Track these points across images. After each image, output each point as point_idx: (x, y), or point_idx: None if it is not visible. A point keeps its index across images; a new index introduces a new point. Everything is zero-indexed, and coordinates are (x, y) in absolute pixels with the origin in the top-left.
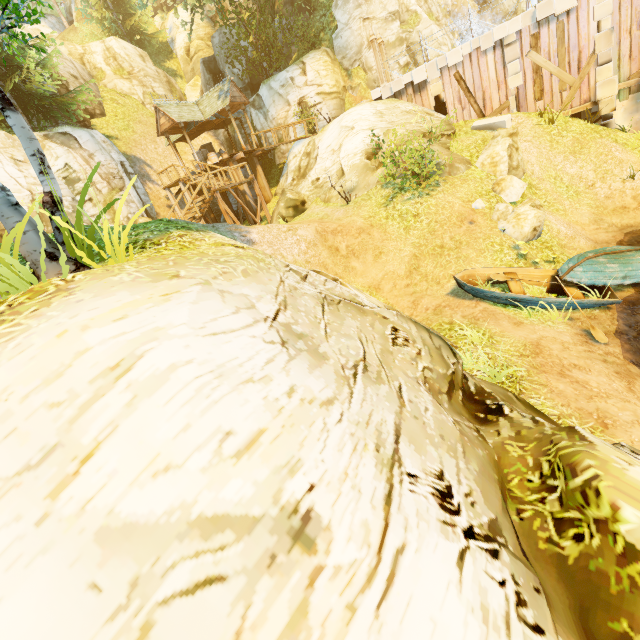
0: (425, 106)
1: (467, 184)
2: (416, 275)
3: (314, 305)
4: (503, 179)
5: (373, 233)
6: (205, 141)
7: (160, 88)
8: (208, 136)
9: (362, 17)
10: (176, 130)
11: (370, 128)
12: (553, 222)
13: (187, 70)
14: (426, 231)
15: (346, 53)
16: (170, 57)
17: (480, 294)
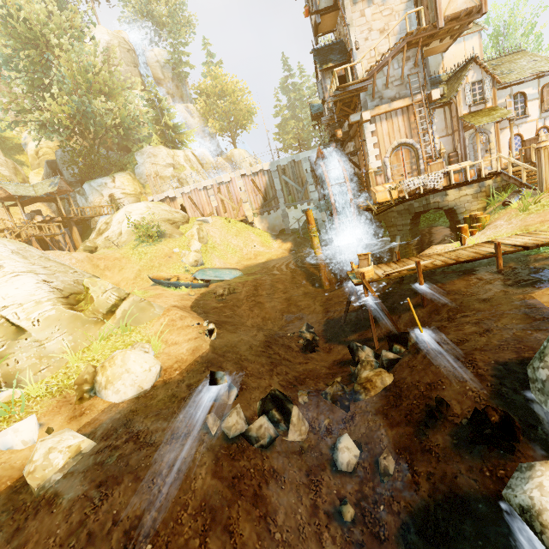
0: (176, 208)
1: (175, 242)
2: (138, 278)
3: (37, 255)
4: (191, 241)
5: (122, 260)
6: (39, 208)
7: (6, 171)
8: (43, 205)
9: (151, 162)
10: (11, 199)
11: (141, 214)
12: (215, 261)
13: (34, 163)
14: (149, 260)
15: (142, 176)
16: (21, 153)
17: (157, 282)
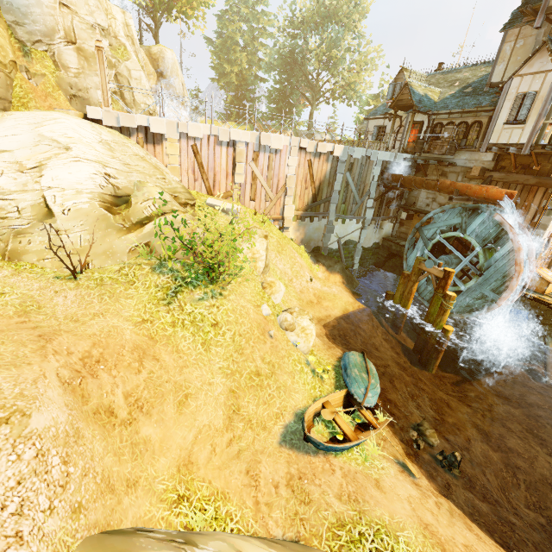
0: (158, 159)
1: (247, 282)
2: (238, 422)
3: None
4: (273, 282)
5: (162, 355)
6: None
7: None
8: None
9: None
10: None
11: (100, 161)
12: None
13: None
14: (232, 348)
15: (24, 21)
16: None
17: (332, 450)
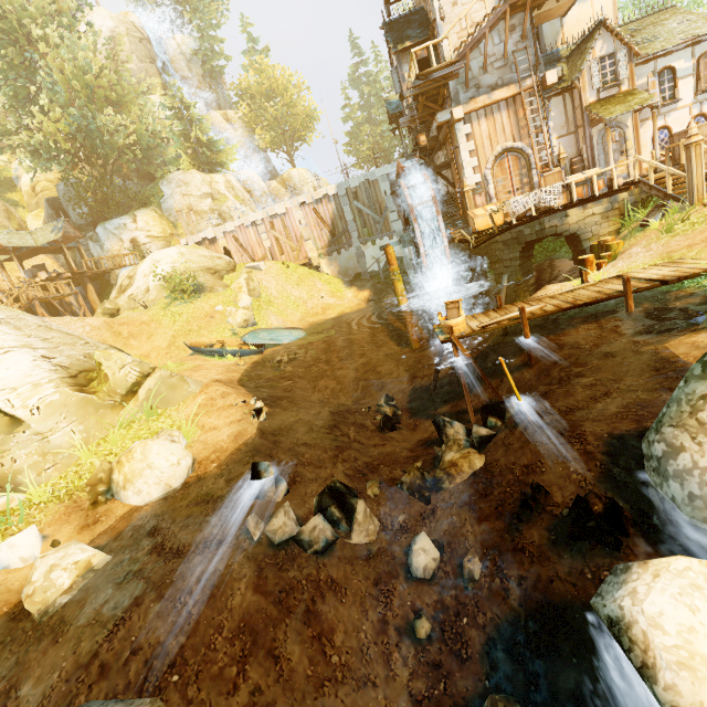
0: (218, 252)
1: (218, 297)
2: (173, 347)
3: (34, 324)
4: (238, 295)
5: (151, 324)
6: (43, 262)
7: None
8: (47, 258)
9: (182, 193)
10: (5, 252)
11: (172, 263)
12: (272, 319)
13: (31, 203)
14: (185, 322)
15: (172, 213)
16: (13, 190)
17: (196, 350)
